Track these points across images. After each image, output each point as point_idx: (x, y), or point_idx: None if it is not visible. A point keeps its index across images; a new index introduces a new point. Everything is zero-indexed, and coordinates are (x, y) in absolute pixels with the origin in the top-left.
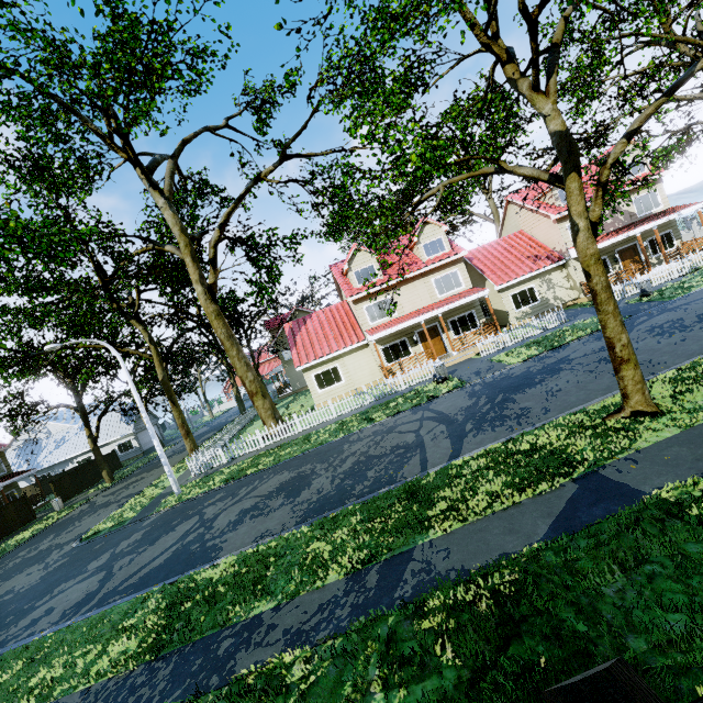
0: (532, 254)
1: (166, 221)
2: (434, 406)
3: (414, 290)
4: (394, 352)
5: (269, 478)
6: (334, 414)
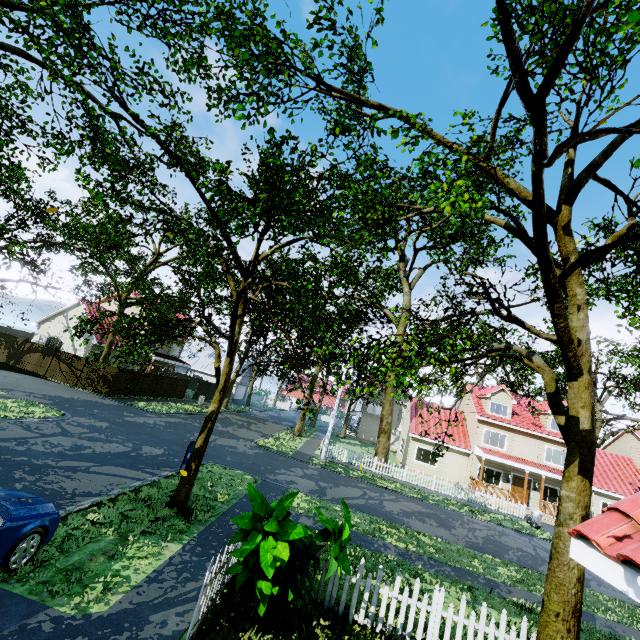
0: (635, 483)
1: (381, 289)
2: (538, 542)
3: (528, 443)
4: (487, 475)
5: (405, 500)
6: (432, 487)
